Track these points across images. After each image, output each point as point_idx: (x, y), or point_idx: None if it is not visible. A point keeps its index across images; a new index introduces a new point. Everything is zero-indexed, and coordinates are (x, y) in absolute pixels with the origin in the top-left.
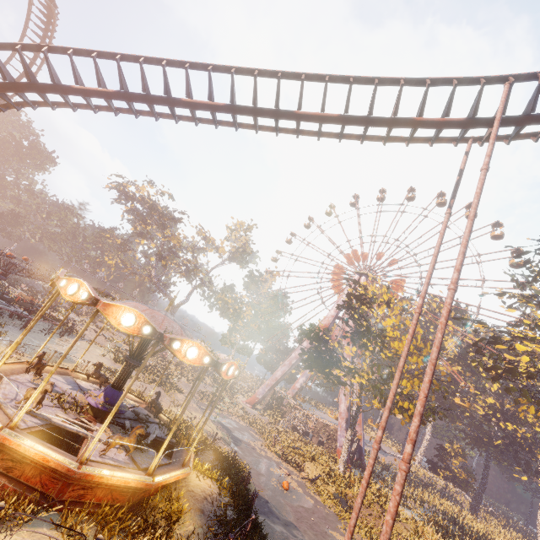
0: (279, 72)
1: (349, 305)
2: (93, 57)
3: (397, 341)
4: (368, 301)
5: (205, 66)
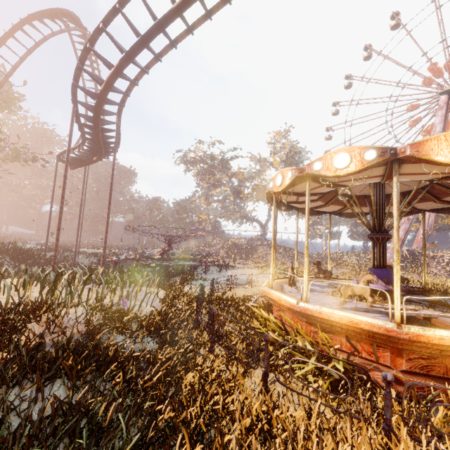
0: None
1: None
2: None
3: None
4: None
5: None
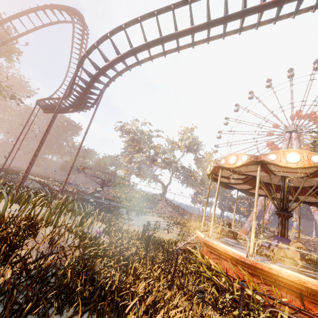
0: None
1: (315, 149)
2: (189, 3)
3: None
4: None
5: None
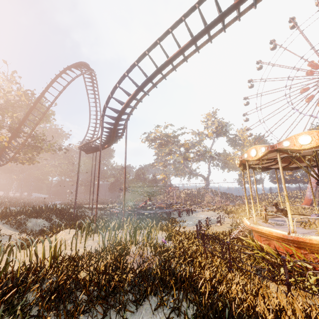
0: None
1: None
2: (171, 32)
3: None
4: None
5: None
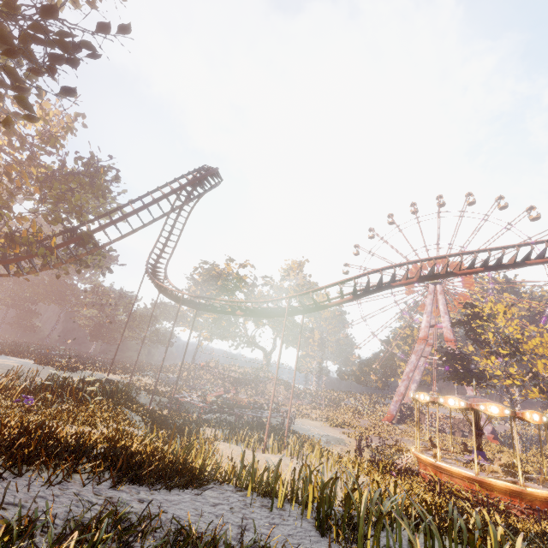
0: (515, 245)
1: (469, 323)
2: (408, 268)
3: (526, 343)
4: (486, 317)
5: (470, 253)
